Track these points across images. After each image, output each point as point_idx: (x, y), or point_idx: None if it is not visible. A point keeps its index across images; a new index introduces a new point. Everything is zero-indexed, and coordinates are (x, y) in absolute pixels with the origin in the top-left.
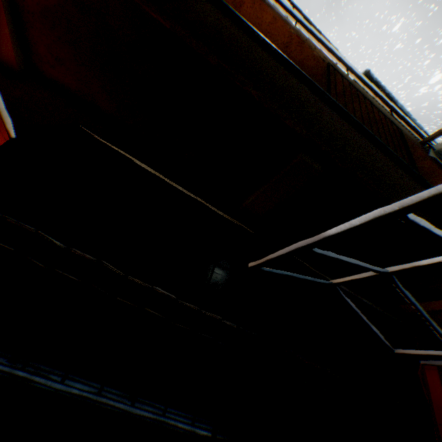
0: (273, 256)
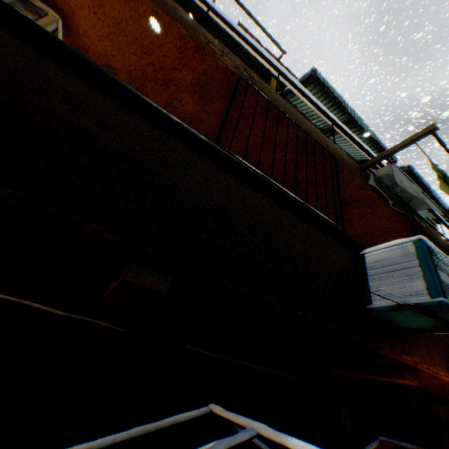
0: None
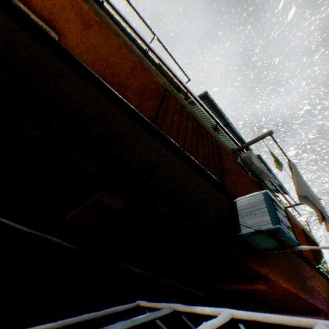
0: None
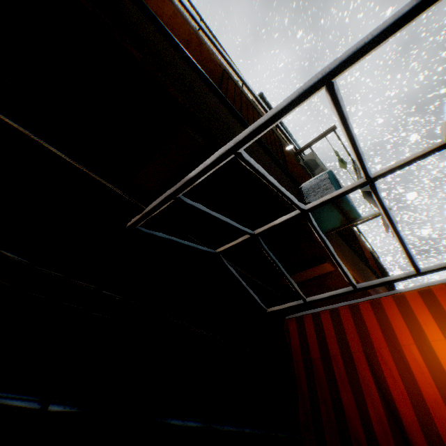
0: (147, 209)
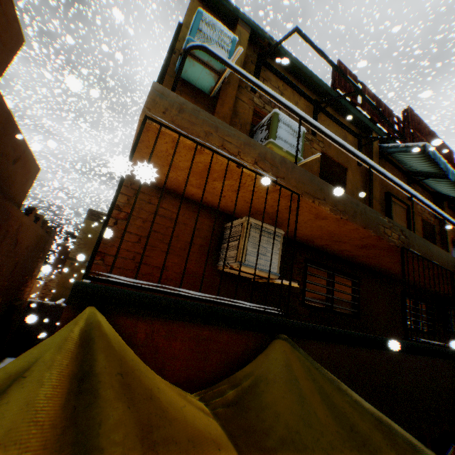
0: None
